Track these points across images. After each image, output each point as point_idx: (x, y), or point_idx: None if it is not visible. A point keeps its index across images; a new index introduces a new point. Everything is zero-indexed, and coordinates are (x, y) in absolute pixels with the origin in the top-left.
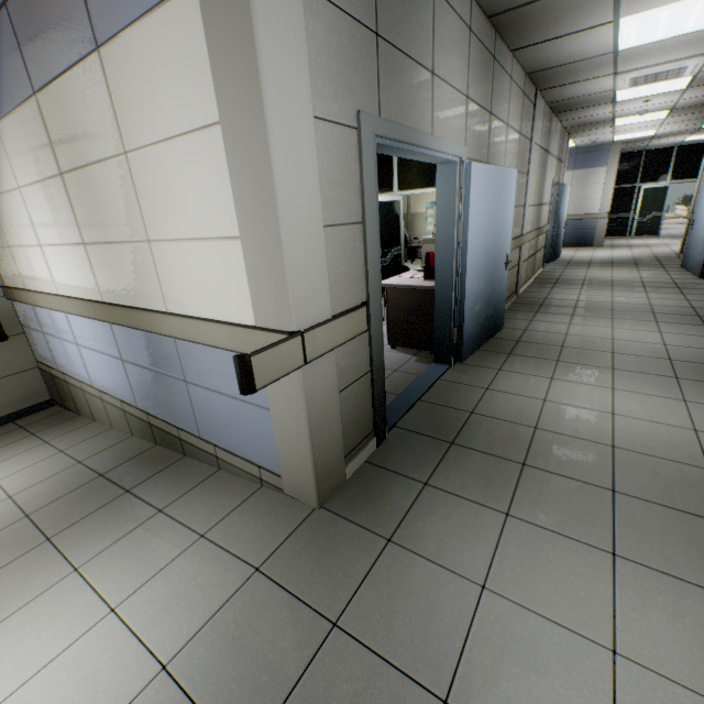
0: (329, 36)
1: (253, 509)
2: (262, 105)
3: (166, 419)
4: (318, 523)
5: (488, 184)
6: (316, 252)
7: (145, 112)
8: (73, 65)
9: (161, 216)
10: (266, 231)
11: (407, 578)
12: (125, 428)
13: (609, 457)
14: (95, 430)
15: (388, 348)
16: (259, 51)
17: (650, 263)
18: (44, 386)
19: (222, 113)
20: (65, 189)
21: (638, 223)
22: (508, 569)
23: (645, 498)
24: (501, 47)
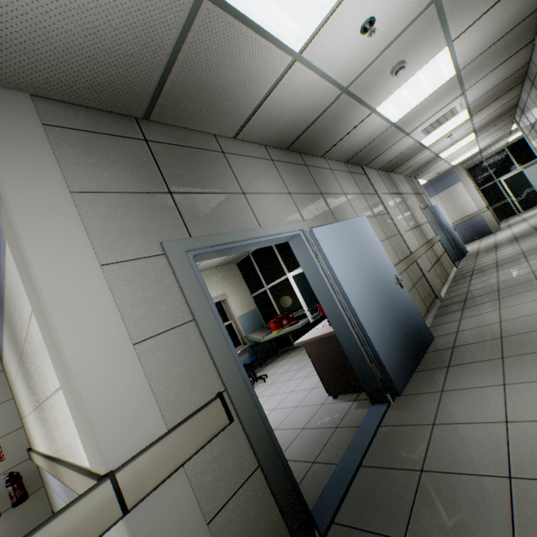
0: (114, 210)
1: None
2: (32, 279)
3: None
4: None
5: (340, 235)
6: (126, 372)
7: (21, 308)
8: (4, 294)
9: (44, 377)
10: (64, 374)
11: None
12: None
13: None
14: None
15: (330, 399)
16: (22, 246)
17: None
18: None
19: (27, 294)
20: (23, 371)
21: (519, 202)
22: None
23: None
24: (310, 158)
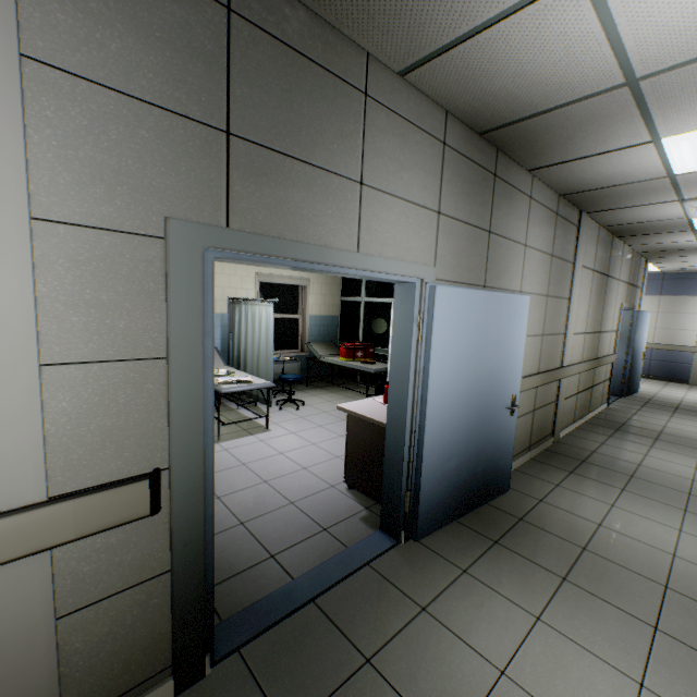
0: (103, 126)
1: None
2: None
3: None
4: None
5: (472, 311)
6: (10, 403)
7: None
8: None
9: None
10: None
11: None
12: None
13: None
14: None
15: (345, 486)
16: None
17: None
18: None
19: None
20: None
21: None
22: None
23: None
24: (508, 166)
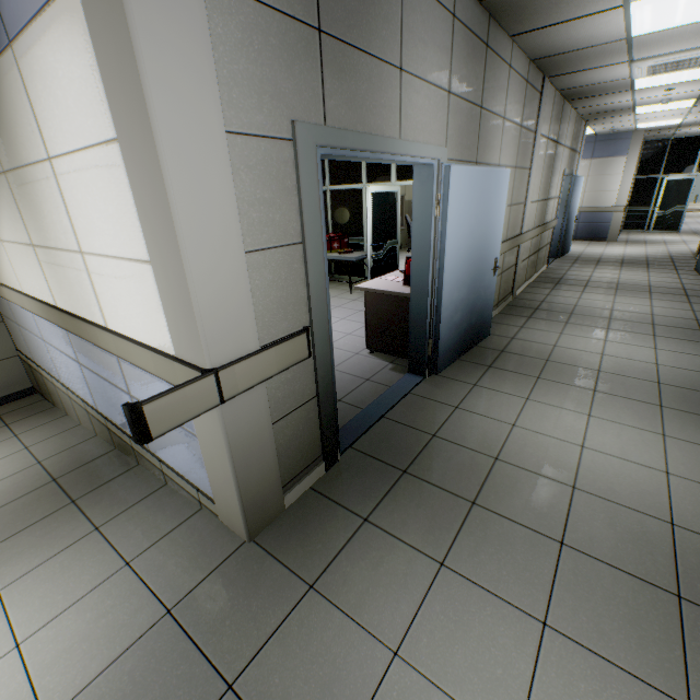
0: (249, 37)
1: (185, 536)
2: (150, 125)
3: (121, 426)
4: (244, 559)
5: (473, 187)
6: (235, 282)
7: (58, 118)
8: None
9: (87, 228)
10: (172, 262)
11: (319, 635)
12: (91, 427)
13: (567, 500)
14: (64, 426)
15: (367, 352)
16: (140, 63)
17: (663, 264)
18: (25, 374)
19: (118, 129)
20: (10, 188)
21: (658, 217)
22: (427, 633)
23: (594, 555)
24: (496, 33)
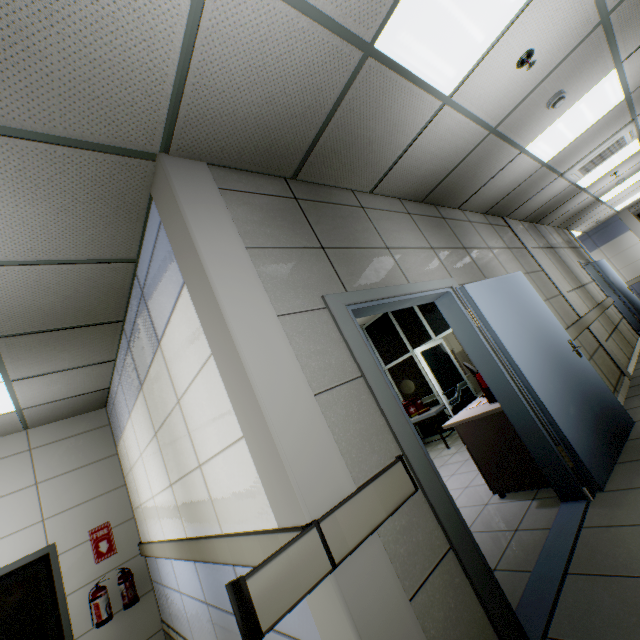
0: (279, 265)
1: None
2: (226, 325)
3: None
4: None
5: (495, 293)
6: (312, 422)
7: (182, 368)
8: (152, 360)
9: (201, 440)
10: (256, 420)
11: None
12: None
13: None
14: None
15: (496, 498)
16: (217, 295)
17: None
18: None
19: (211, 344)
20: (158, 444)
21: None
22: None
23: None
24: (445, 211)
